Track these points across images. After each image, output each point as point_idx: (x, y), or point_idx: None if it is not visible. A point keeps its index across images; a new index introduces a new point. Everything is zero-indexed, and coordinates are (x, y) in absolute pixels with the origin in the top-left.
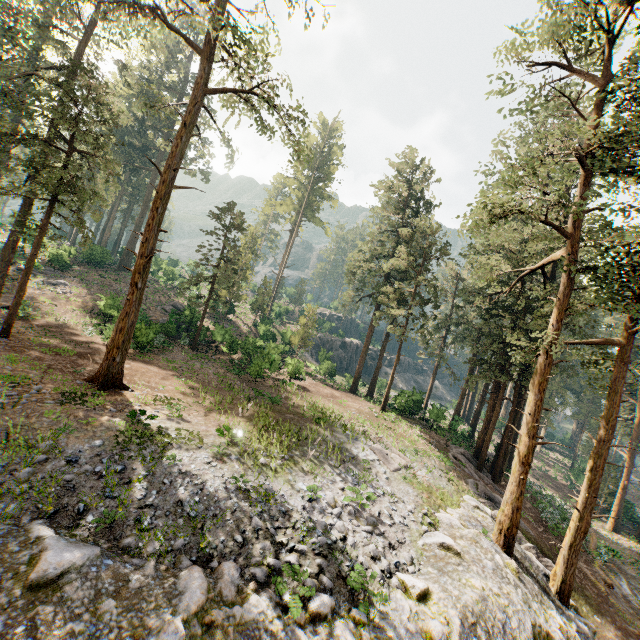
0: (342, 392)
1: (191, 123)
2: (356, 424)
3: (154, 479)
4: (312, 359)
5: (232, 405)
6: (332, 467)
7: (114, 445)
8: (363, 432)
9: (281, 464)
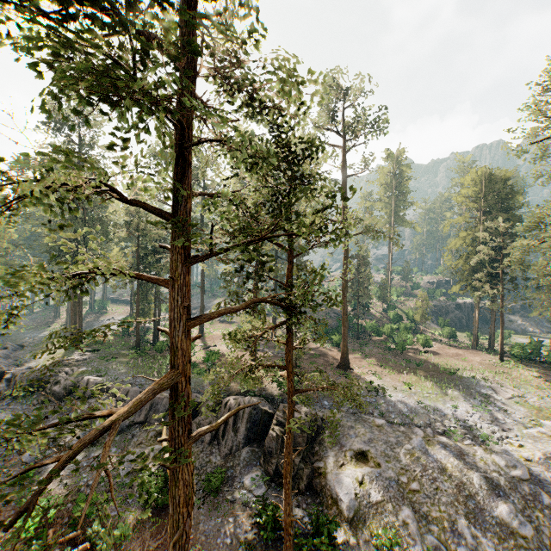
0: (464, 350)
1: (347, 253)
2: (477, 373)
3: (387, 403)
4: (433, 324)
5: (398, 371)
6: (464, 397)
7: (367, 392)
8: (482, 378)
9: (435, 396)
